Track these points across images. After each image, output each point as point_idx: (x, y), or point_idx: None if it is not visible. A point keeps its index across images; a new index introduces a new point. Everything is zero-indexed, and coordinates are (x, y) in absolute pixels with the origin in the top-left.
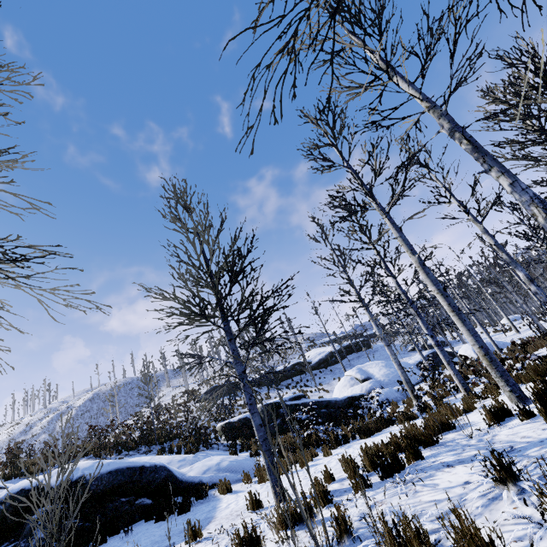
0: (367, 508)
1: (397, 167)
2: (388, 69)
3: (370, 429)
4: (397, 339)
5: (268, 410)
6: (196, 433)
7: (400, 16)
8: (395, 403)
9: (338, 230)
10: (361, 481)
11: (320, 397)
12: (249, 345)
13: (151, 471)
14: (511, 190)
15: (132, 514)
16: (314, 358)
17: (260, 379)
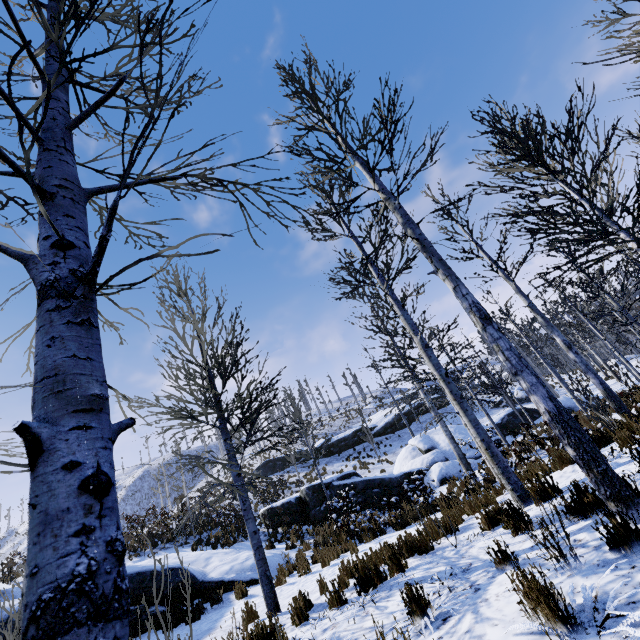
0: (320, 632)
1: (364, 259)
2: (350, 154)
3: (407, 519)
4: (479, 393)
5: (314, 493)
6: (237, 521)
7: (346, 106)
8: (452, 481)
9: (362, 294)
10: (337, 597)
11: (382, 470)
12: (237, 449)
13: (165, 575)
14: (455, 294)
15: (142, 623)
16: (379, 422)
17: (317, 450)
